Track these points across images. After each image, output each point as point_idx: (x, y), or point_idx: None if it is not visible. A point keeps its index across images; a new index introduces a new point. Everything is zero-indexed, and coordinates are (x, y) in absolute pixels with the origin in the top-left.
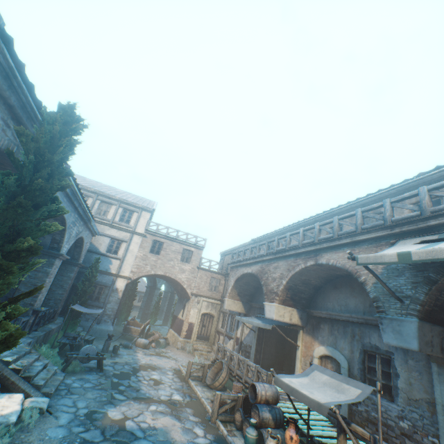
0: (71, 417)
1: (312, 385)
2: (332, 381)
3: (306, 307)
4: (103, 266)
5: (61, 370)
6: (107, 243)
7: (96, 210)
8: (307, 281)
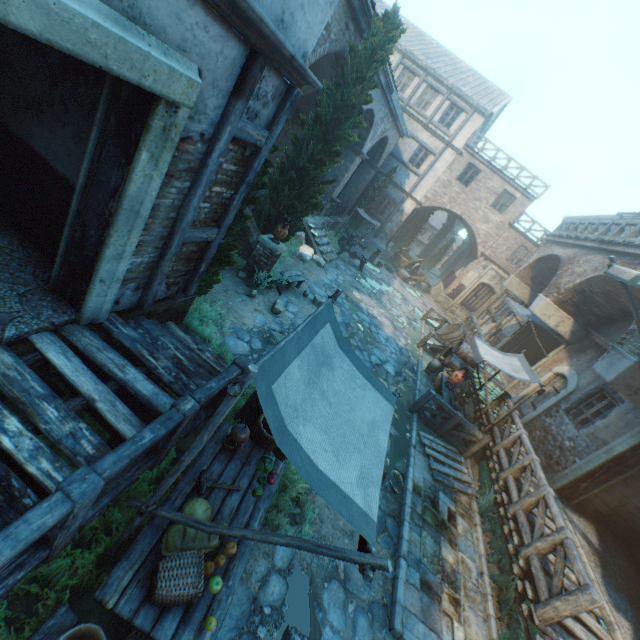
0: (333, 279)
1: (497, 358)
2: (517, 367)
3: (592, 327)
4: (398, 178)
5: (336, 254)
6: (413, 151)
7: (417, 99)
8: (613, 296)
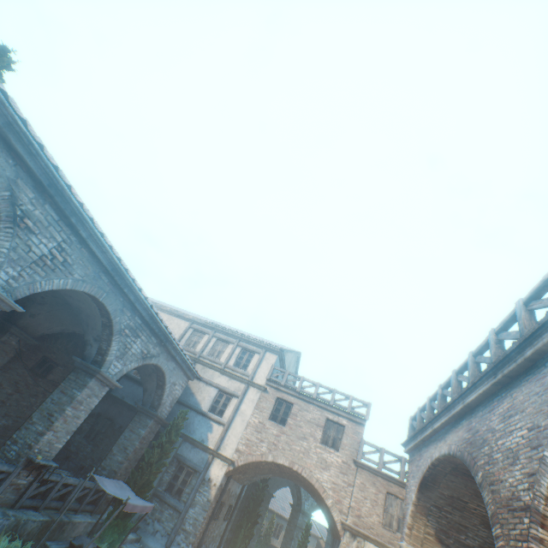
0: None
1: None
2: None
3: None
4: (199, 432)
5: None
6: (212, 397)
7: (209, 350)
8: None
